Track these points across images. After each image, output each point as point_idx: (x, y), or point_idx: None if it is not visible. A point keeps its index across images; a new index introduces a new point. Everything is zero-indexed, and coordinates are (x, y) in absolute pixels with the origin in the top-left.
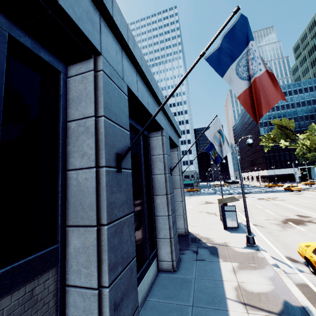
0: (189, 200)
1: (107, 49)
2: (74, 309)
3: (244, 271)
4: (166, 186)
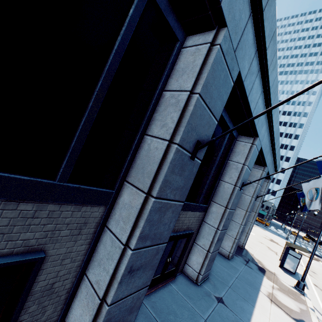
0: (253, 227)
1: (262, 132)
2: (203, 230)
3: (280, 292)
4: (249, 205)
